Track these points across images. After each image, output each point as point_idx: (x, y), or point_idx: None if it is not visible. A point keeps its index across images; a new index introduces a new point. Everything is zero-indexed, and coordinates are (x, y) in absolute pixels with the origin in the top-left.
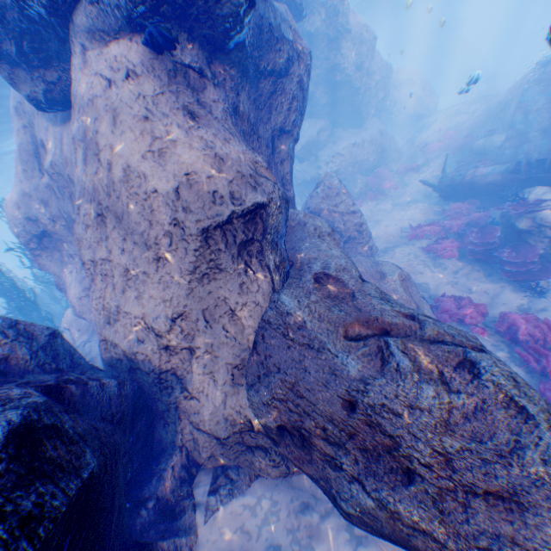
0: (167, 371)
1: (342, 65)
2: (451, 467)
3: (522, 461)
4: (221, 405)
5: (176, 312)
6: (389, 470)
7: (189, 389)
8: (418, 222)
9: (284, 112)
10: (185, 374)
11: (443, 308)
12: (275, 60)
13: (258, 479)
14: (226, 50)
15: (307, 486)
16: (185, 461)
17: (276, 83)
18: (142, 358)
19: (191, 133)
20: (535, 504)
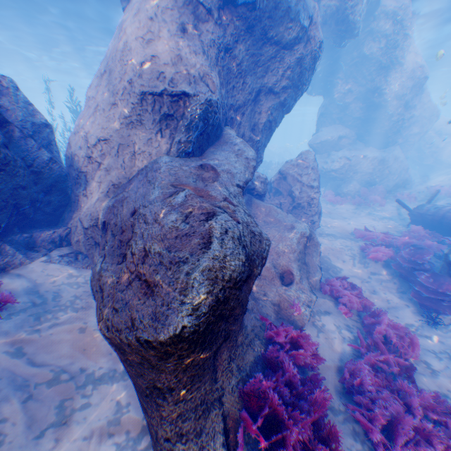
0: (84, 173)
1: (383, 89)
2: (144, 261)
3: (178, 270)
4: (94, 205)
5: (104, 137)
6: (121, 255)
7: (88, 190)
8: (374, 229)
9: (278, 77)
10: (91, 179)
11: (330, 282)
12: (283, 34)
13: (91, 269)
14: (236, 5)
15: None
16: (64, 235)
17: (280, 52)
18: (77, 160)
19: (173, 37)
20: (160, 295)
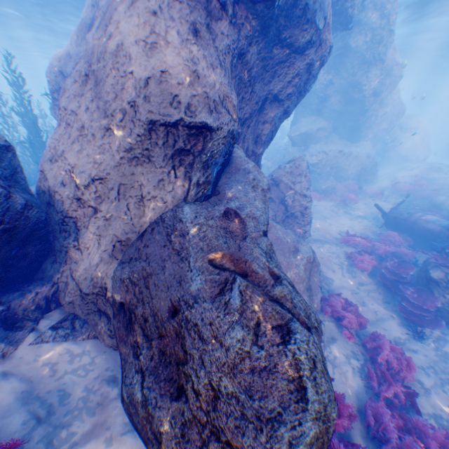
0: (72, 219)
1: (363, 85)
2: (215, 405)
3: (274, 433)
4: (95, 265)
5: (99, 175)
6: (170, 380)
7: (80, 241)
8: (355, 233)
9: (286, 84)
10: (83, 228)
11: (331, 303)
12: (297, 36)
13: (94, 340)
14: (255, 0)
15: None
16: (50, 295)
17: (290, 56)
18: (59, 199)
19: (186, 44)
20: None
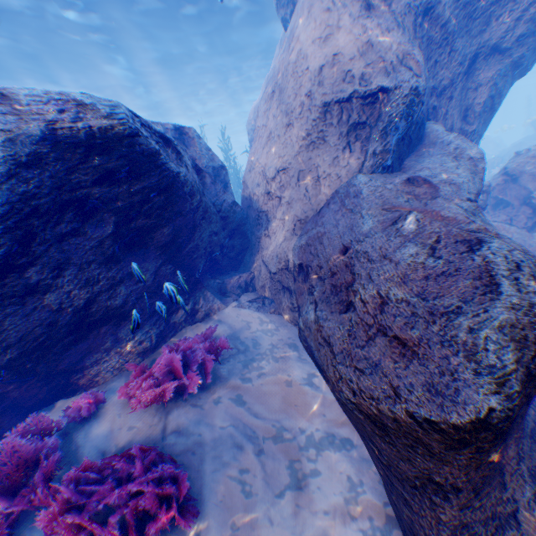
0: (262, 211)
1: None
2: (381, 310)
3: (449, 324)
4: (278, 244)
5: (282, 167)
6: (338, 302)
7: (268, 229)
8: None
9: (509, 24)
10: (270, 217)
11: None
12: None
13: (278, 316)
14: None
15: None
16: (246, 279)
17: None
18: (254, 198)
19: (357, 22)
20: (428, 358)
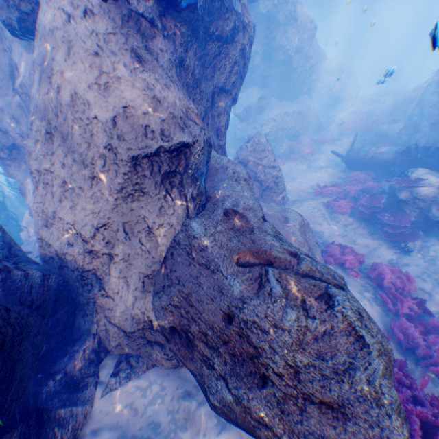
0: (89, 271)
1: (285, 46)
2: (297, 378)
3: (352, 379)
4: (130, 305)
5: (102, 223)
6: (250, 374)
7: (106, 289)
8: (325, 183)
9: (226, 73)
10: (104, 276)
11: (330, 253)
12: (223, 27)
13: (154, 368)
14: (179, 8)
15: (192, 378)
16: (96, 347)
17: (222, 47)
18: (70, 258)
19: (135, 73)
20: (355, 415)
